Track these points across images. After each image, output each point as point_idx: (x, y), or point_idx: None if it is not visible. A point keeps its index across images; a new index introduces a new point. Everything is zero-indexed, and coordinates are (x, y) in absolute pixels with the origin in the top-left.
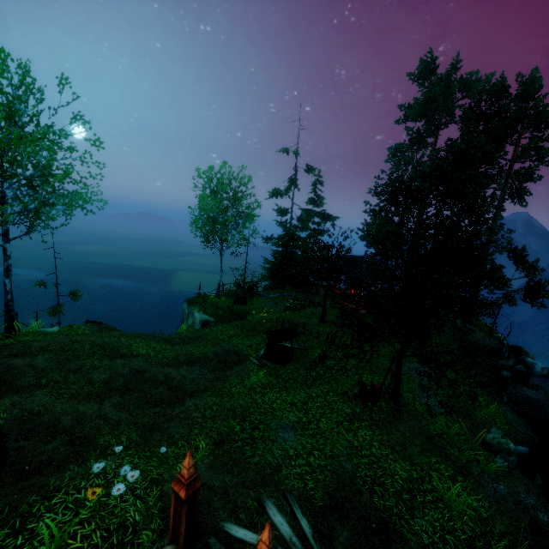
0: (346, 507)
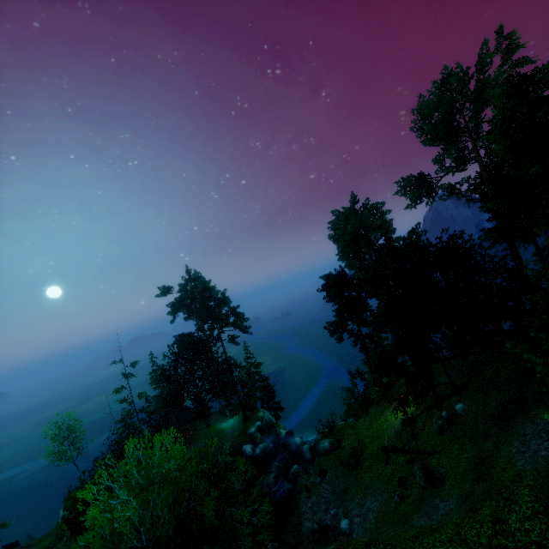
0: None
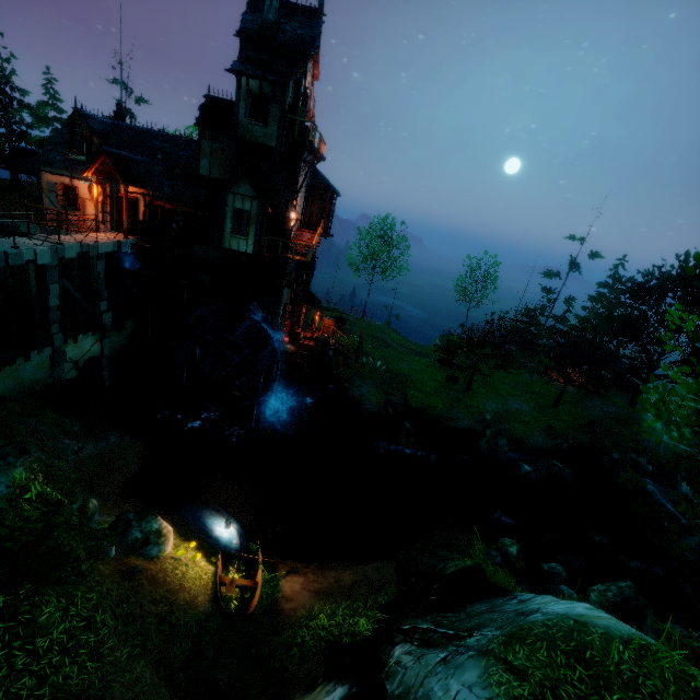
0: (398, 376)
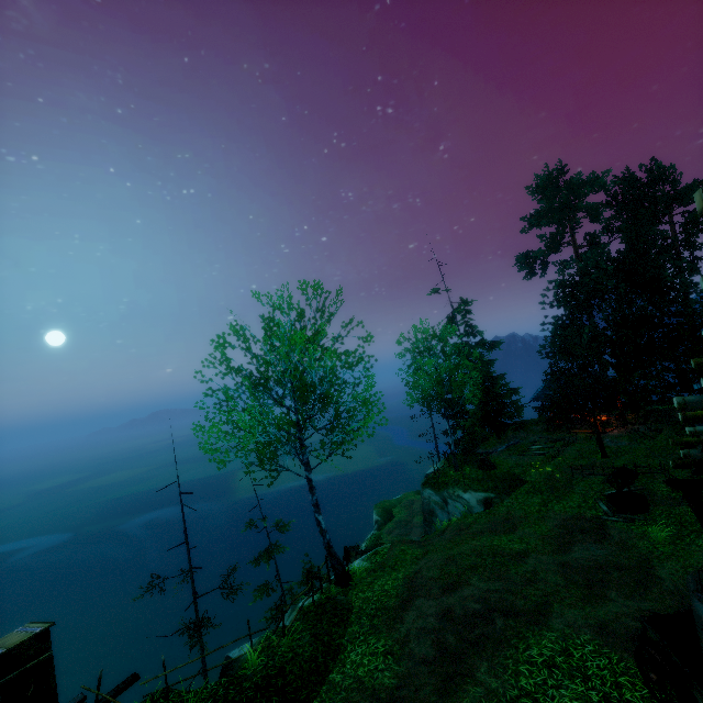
0: None
